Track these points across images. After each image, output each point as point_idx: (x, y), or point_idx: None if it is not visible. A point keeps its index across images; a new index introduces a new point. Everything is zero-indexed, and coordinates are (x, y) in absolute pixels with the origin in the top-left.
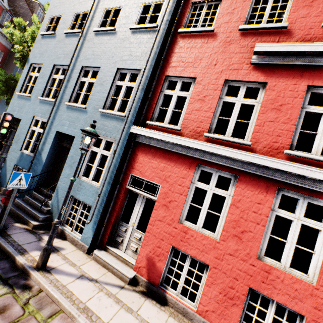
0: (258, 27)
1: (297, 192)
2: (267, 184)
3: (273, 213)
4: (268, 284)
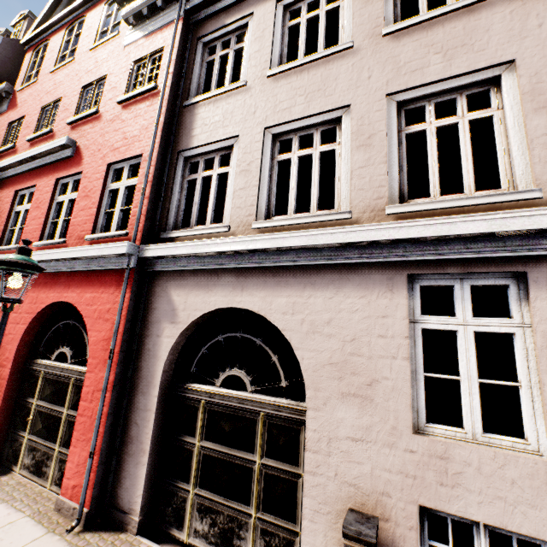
0: (1, 151)
1: None
2: None
3: None
4: None
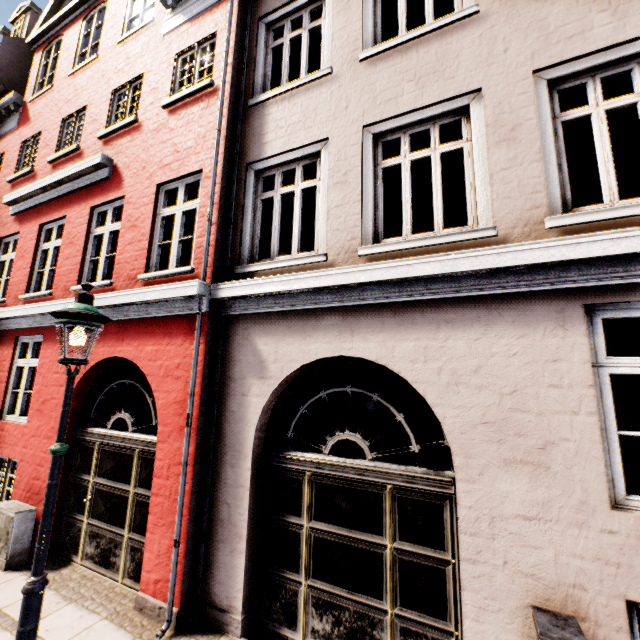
0: (16, 177)
1: (25, 335)
2: (11, 337)
3: (16, 365)
4: (2, 442)
